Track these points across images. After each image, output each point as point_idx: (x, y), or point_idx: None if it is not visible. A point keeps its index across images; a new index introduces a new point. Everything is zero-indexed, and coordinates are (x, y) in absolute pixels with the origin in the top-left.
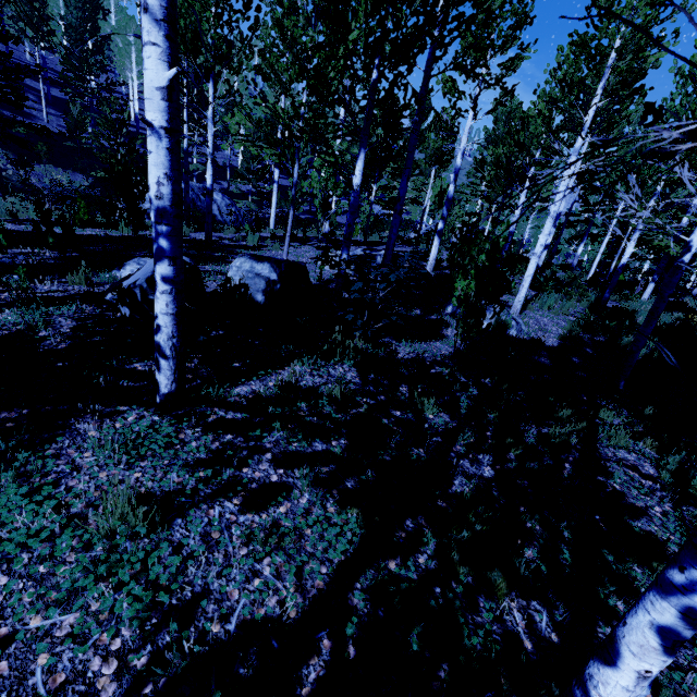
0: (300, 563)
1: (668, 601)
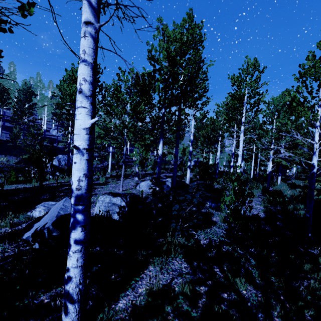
0: None
1: None
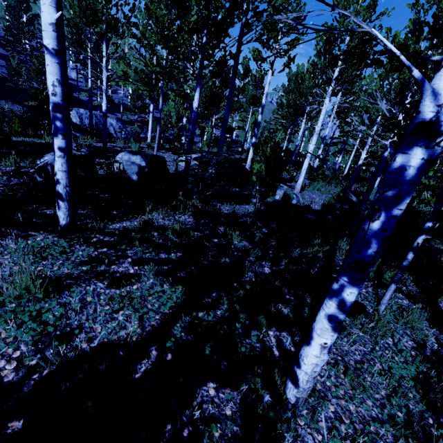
0: (141, 312)
1: (332, 301)
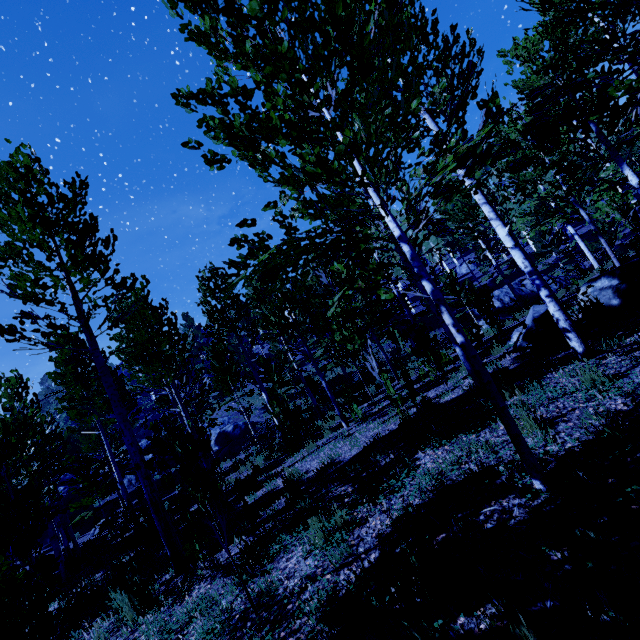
0: None
1: None
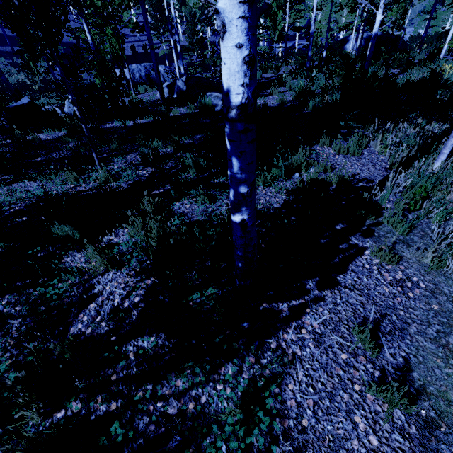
0: None
1: None
